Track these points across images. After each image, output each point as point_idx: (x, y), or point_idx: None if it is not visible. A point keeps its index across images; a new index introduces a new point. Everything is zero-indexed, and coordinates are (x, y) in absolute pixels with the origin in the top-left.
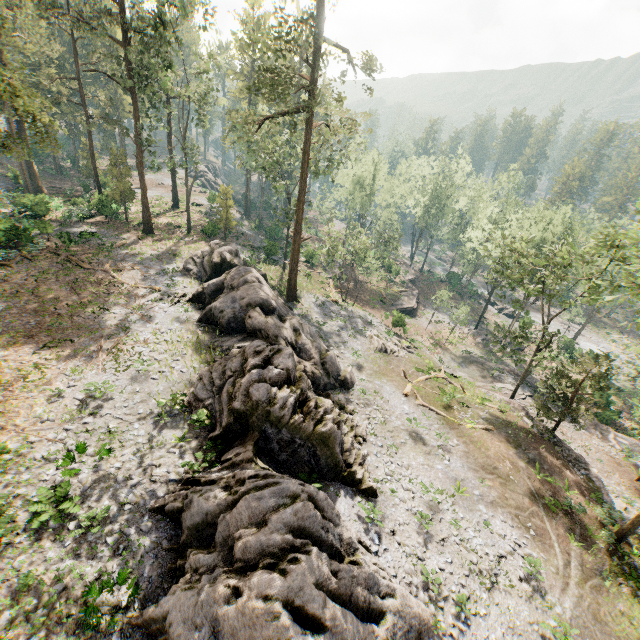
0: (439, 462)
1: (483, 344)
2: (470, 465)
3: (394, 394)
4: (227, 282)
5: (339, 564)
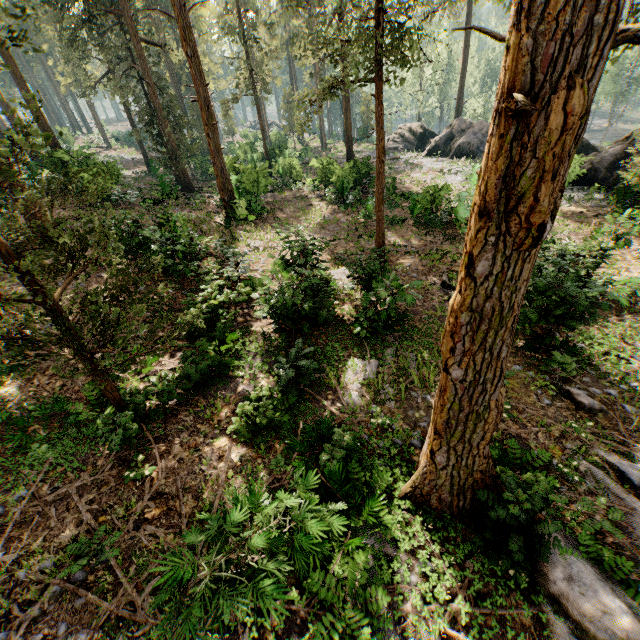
0: None
1: None
2: None
3: None
4: (456, 129)
5: None
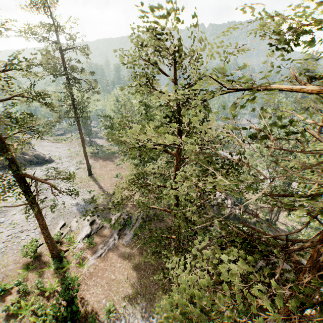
0: (54, 146)
1: None
2: (62, 145)
3: (45, 143)
4: None
5: (16, 143)
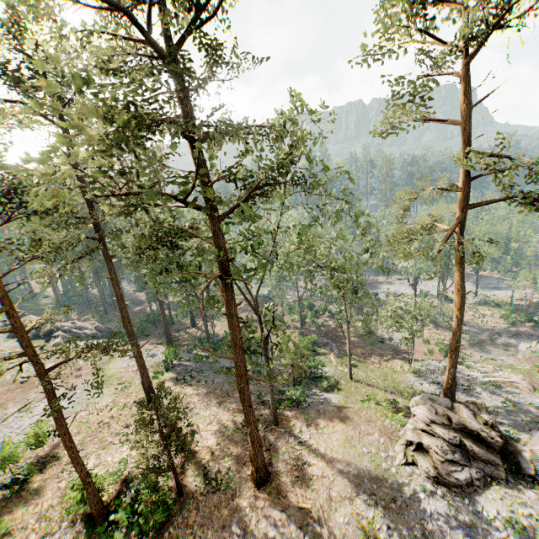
0: None
1: (437, 326)
2: None
3: None
4: None
5: None
